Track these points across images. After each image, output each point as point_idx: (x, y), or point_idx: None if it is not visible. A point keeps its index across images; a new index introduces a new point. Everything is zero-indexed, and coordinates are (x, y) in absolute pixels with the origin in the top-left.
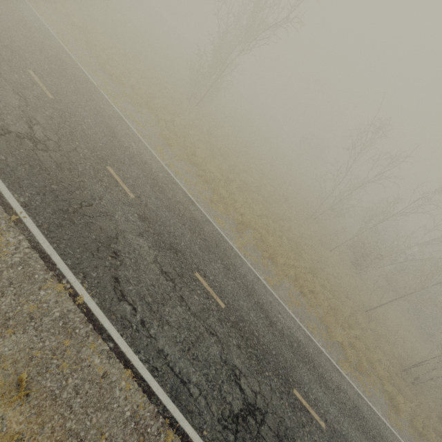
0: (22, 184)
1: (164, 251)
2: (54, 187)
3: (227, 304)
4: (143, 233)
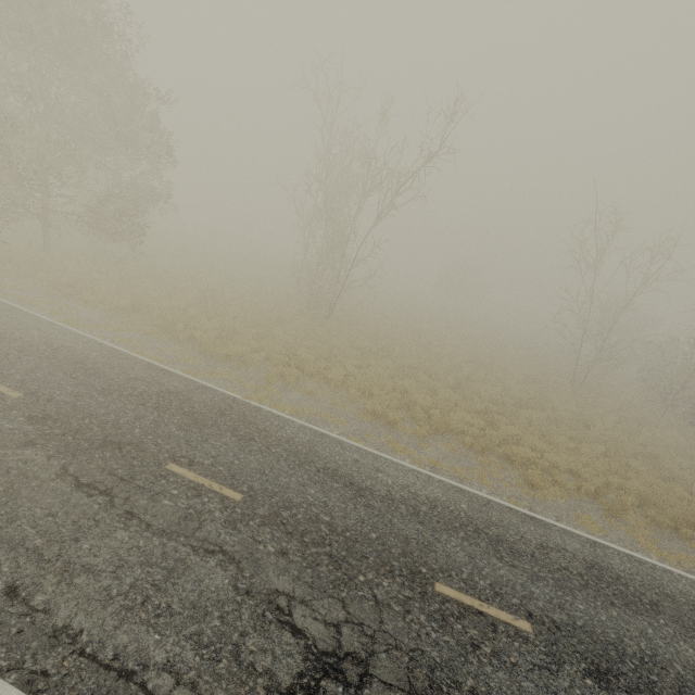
0: None
1: None
2: None
3: None
4: None
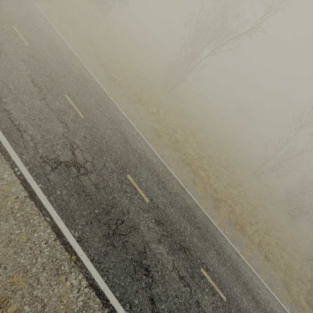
0: (75, 217)
1: (177, 253)
2: (96, 211)
3: (227, 295)
4: (161, 238)
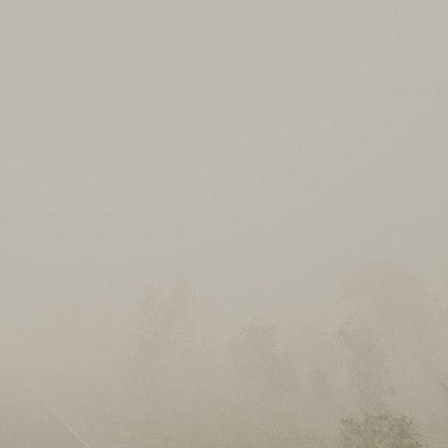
0: None
1: None
2: None
3: None
4: None
